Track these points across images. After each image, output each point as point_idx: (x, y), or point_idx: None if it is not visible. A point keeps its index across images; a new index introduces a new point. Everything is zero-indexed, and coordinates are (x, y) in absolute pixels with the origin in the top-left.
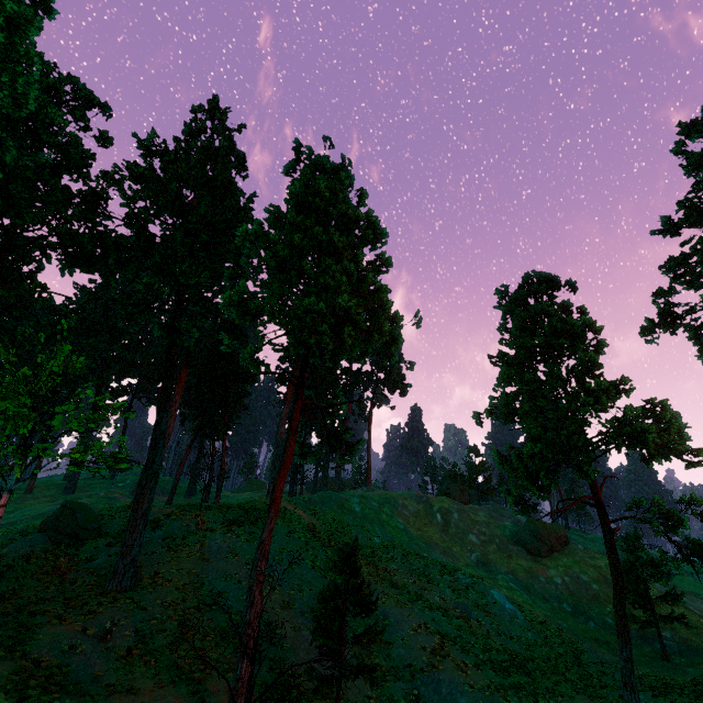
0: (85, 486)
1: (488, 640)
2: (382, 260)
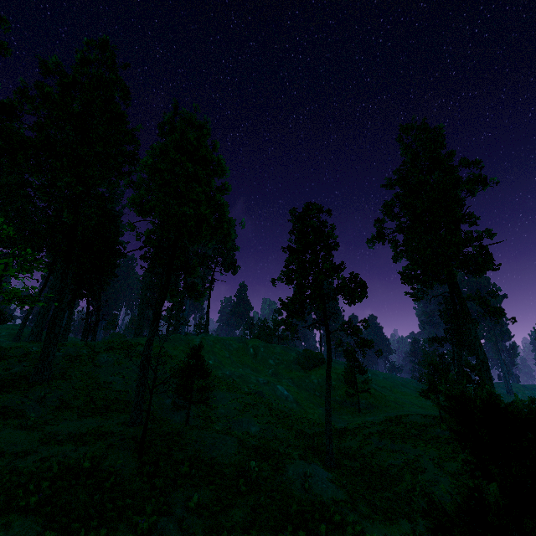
0: None
1: (271, 407)
2: (226, 187)
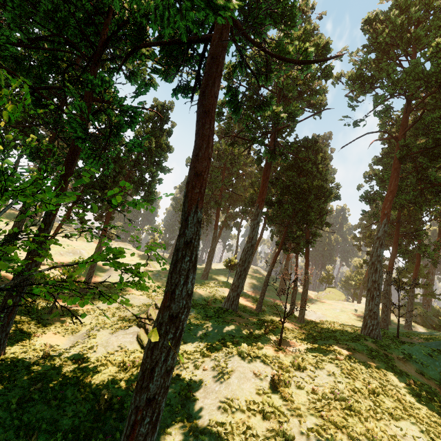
0: (215, 274)
1: None
2: None
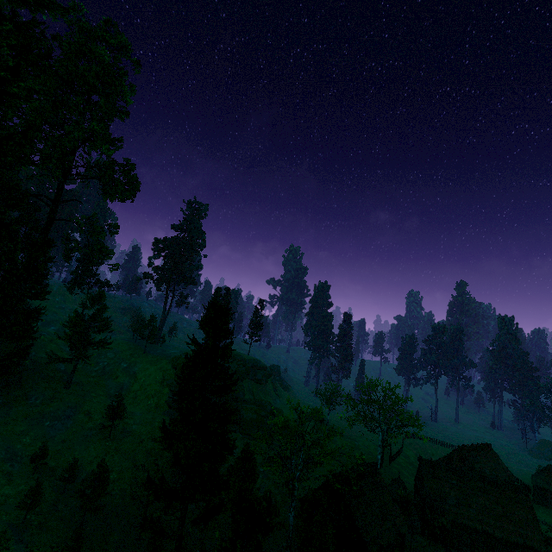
0: None
1: None
2: None
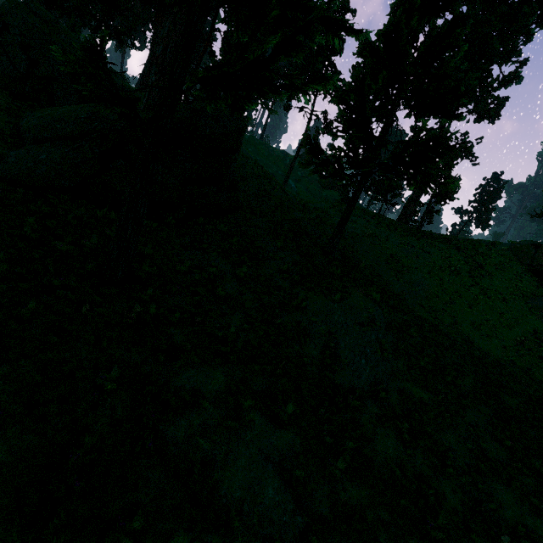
0: None
1: None
2: None
